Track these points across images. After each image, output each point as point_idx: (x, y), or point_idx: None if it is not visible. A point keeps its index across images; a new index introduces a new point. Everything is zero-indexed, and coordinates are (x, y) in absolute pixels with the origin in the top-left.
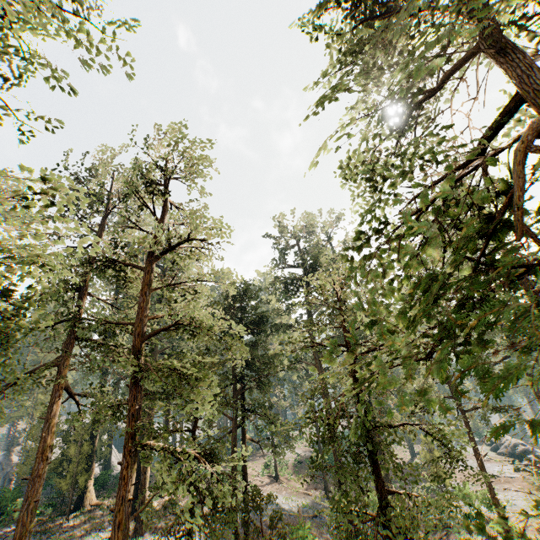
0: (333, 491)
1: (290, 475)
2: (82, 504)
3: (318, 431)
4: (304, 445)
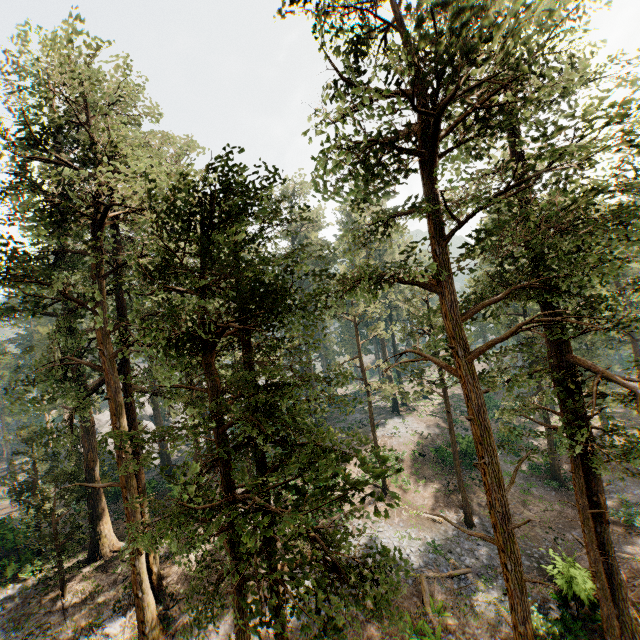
0: (478, 509)
1: (406, 484)
2: (98, 554)
3: (453, 434)
4: (427, 413)
